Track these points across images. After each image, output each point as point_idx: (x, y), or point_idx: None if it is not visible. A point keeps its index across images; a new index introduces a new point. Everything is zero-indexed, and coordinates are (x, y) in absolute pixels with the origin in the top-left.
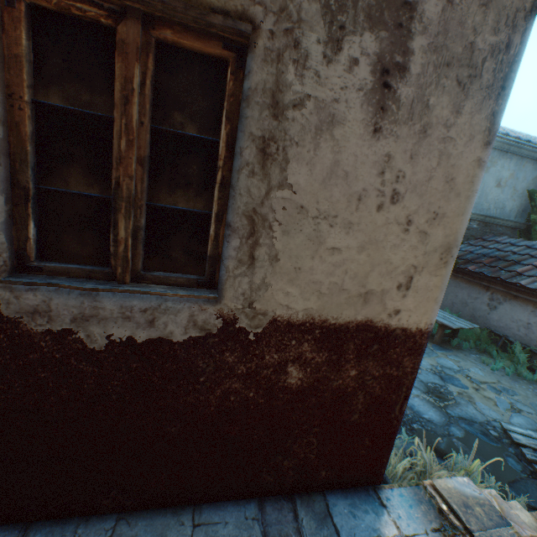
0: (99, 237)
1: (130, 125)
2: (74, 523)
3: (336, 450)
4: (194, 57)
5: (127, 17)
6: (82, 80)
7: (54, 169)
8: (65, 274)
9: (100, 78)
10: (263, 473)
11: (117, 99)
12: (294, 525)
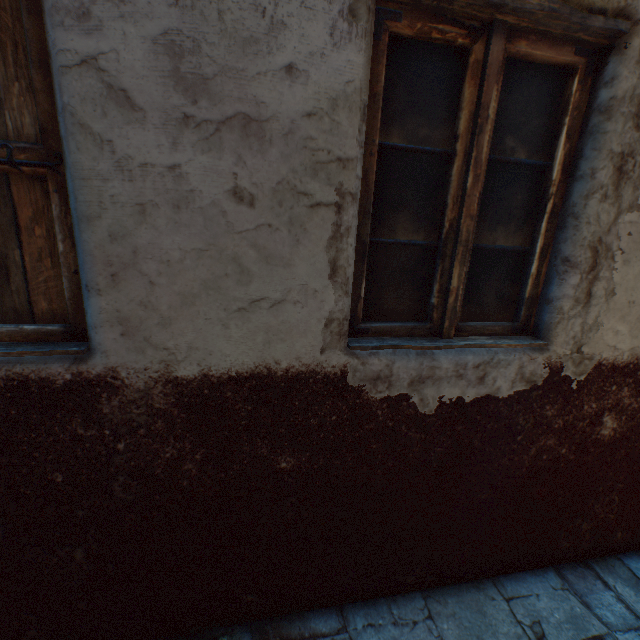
0: (416, 289)
1: (478, 158)
2: (383, 604)
3: (635, 508)
4: (533, 69)
5: (492, 33)
6: (422, 112)
7: (383, 217)
8: (387, 334)
9: (439, 108)
10: (559, 539)
11: (462, 129)
12: (610, 594)
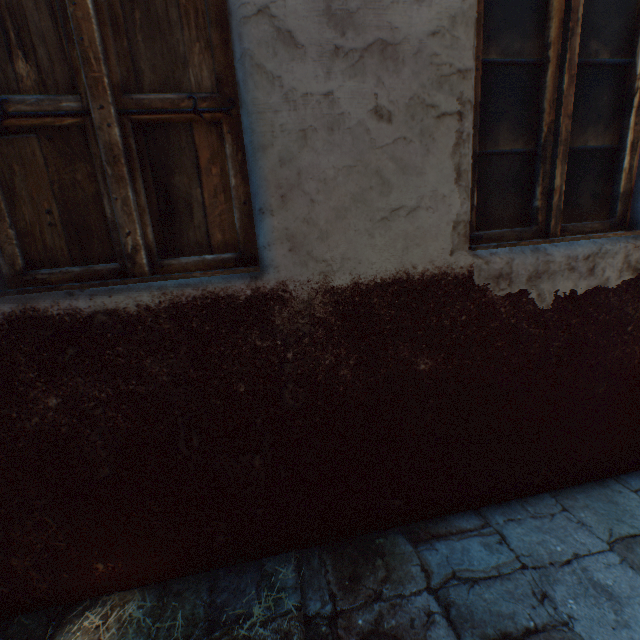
0: (518, 197)
1: (571, 60)
2: (515, 504)
3: None
4: None
5: None
6: (514, 28)
7: (486, 131)
8: (498, 240)
9: (528, 22)
10: None
11: (553, 37)
12: None
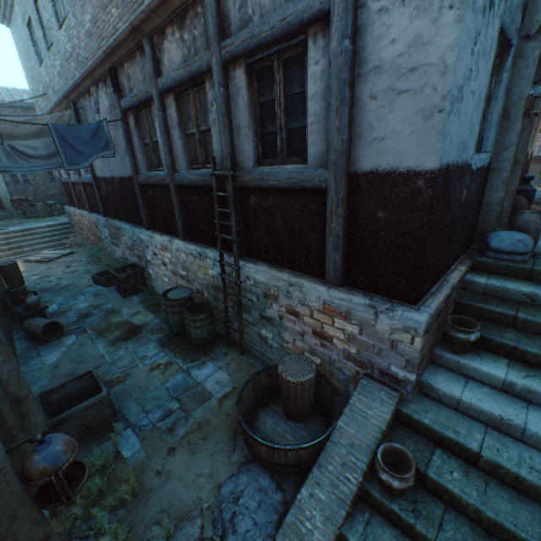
0: None
1: None
2: None
3: None
4: None
5: None
6: None
7: None
8: None
9: None
10: None
11: None
12: None
